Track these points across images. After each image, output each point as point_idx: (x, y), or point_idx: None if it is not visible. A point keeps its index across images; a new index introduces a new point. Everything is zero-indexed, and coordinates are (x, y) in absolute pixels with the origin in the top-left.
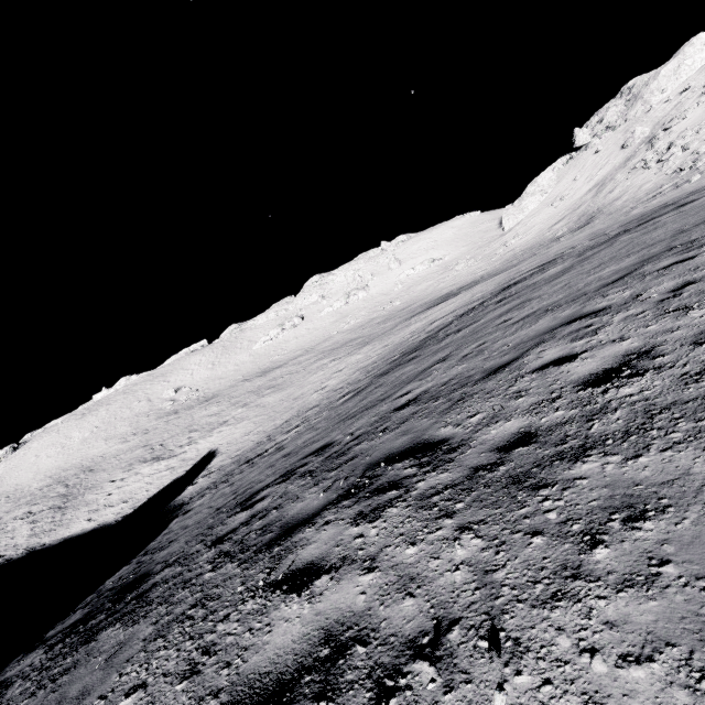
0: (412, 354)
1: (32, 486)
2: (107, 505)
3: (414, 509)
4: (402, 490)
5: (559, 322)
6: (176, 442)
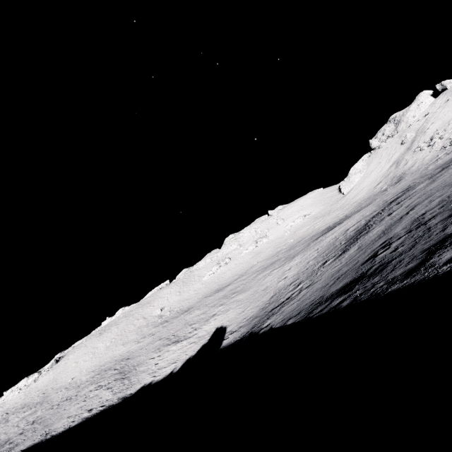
0: (362, 233)
1: (82, 378)
2: (160, 368)
3: None
4: None
5: None
6: (184, 331)
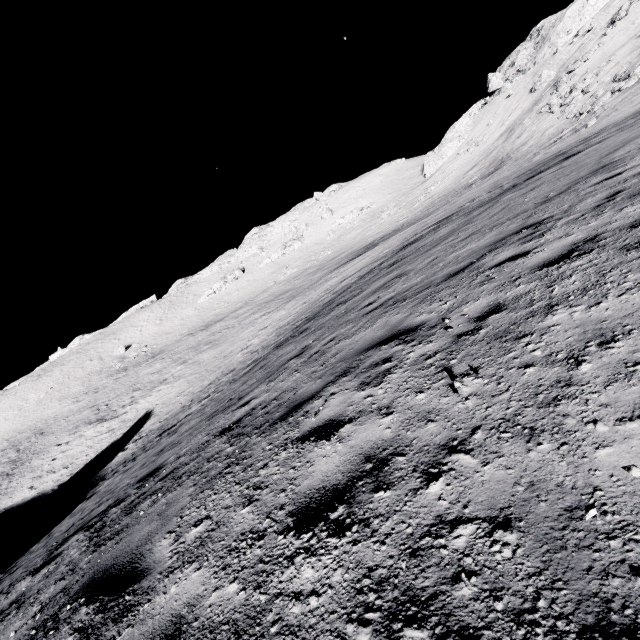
0: (307, 323)
1: None
2: (50, 471)
3: None
4: None
5: (382, 334)
6: (120, 402)
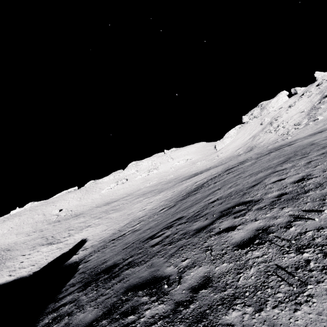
0: (194, 192)
1: None
2: (21, 267)
3: (258, 210)
4: (247, 210)
5: (268, 173)
6: (61, 235)
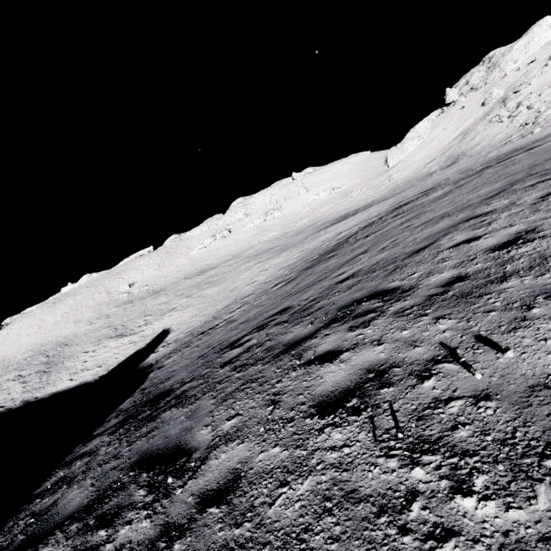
0: (330, 254)
1: (17, 357)
2: (84, 369)
3: (395, 318)
4: (378, 313)
5: (457, 221)
6: (135, 323)
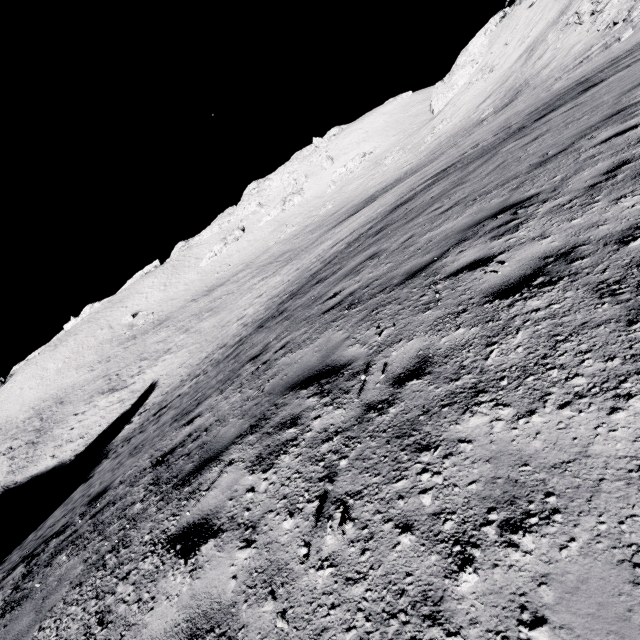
0: (289, 301)
1: (19, 418)
2: (69, 440)
3: None
4: None
5: (314, 362)
6: (129, 372)
